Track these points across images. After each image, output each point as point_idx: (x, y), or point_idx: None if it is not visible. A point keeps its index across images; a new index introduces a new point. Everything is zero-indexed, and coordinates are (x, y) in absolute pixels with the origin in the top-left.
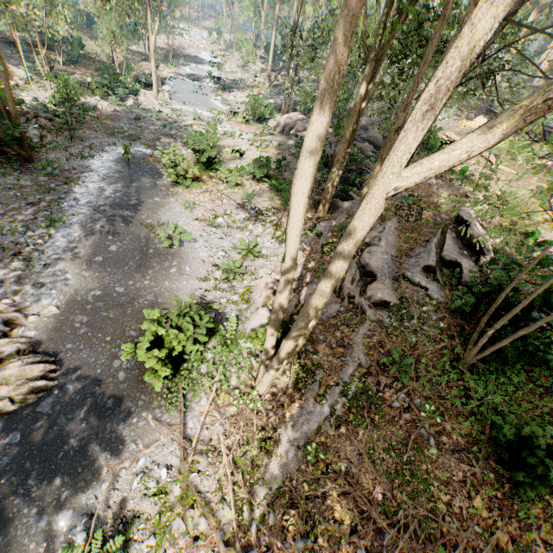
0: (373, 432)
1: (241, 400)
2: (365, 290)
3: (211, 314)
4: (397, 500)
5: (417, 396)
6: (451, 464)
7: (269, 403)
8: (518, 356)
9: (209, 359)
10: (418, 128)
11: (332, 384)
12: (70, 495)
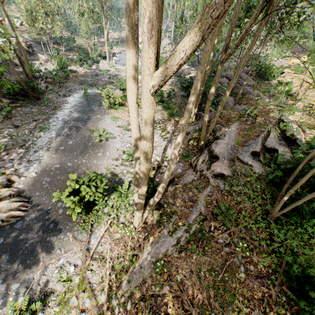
0: (202, 258)
1: (123, 230)
2: (210, 167)
3: (116, 179)
4: (212, 306)
5: (236, 236)
6: (254, 286)
7: (140, 233)
8: (311, 213)
9: (110, 204)
10: (148, 37)
11: (181, 224)
12: (20, 275)
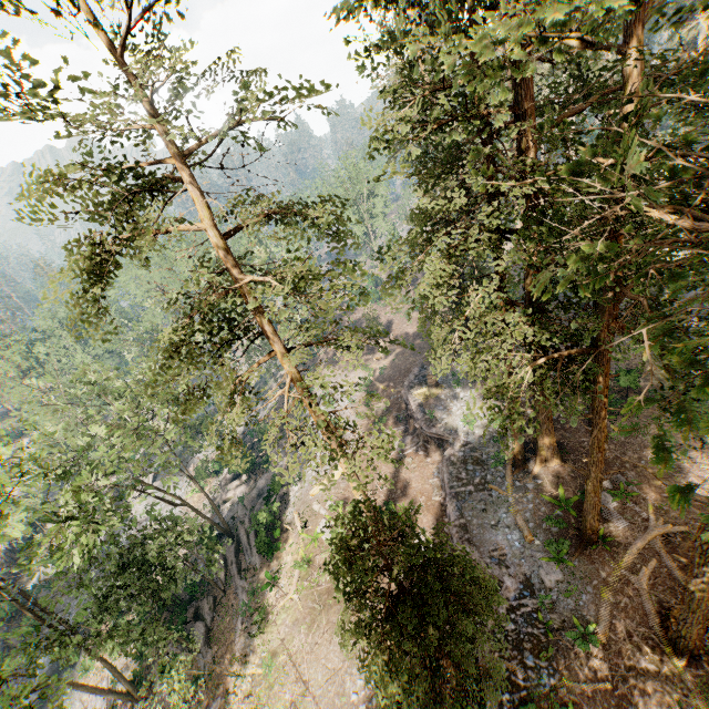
0: None
1: None
2: None
3: None
4: None
5: None
6: None
7: None
8: None
9: None
10: None
11: None
12: None
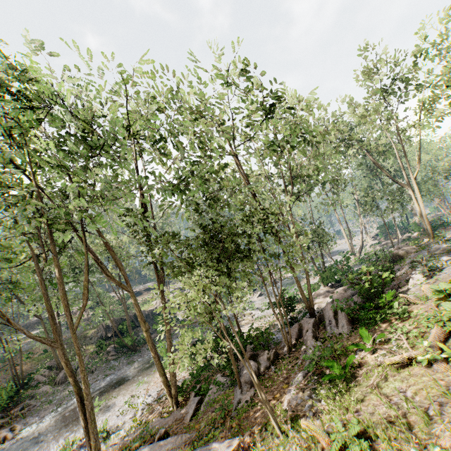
0: None
1: None
2: None
3: None
4: None
5: None
6: None
7: None
8: None
9: None
10: None
11: None
12: None
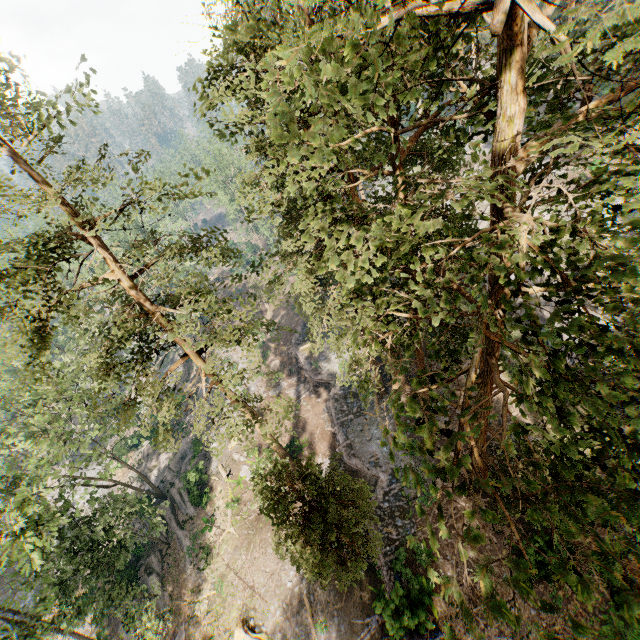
0: None
1: None
2: None
3: None
4: None
5: None
6: None
7: None
8: None
9: None
10: None
11: None
12: None
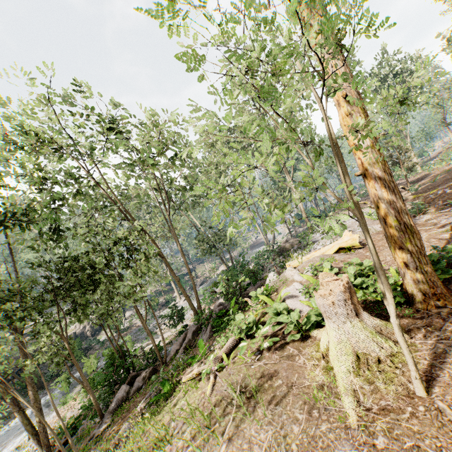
0: None
1: None
2: None
3: None
4: None
5: None
6: None
7: None
8: None
9: None
10: None
11: None
12: None
